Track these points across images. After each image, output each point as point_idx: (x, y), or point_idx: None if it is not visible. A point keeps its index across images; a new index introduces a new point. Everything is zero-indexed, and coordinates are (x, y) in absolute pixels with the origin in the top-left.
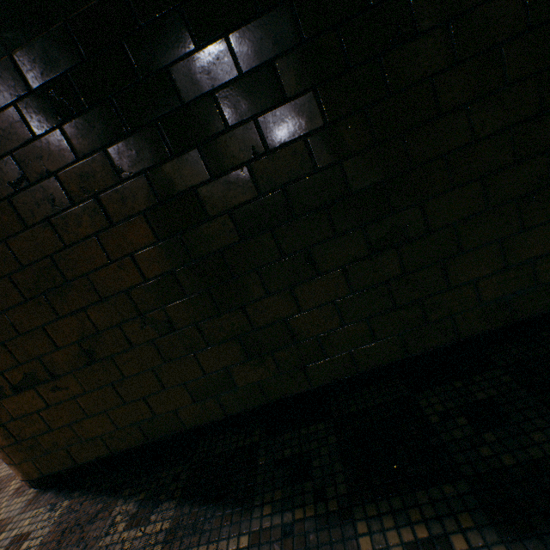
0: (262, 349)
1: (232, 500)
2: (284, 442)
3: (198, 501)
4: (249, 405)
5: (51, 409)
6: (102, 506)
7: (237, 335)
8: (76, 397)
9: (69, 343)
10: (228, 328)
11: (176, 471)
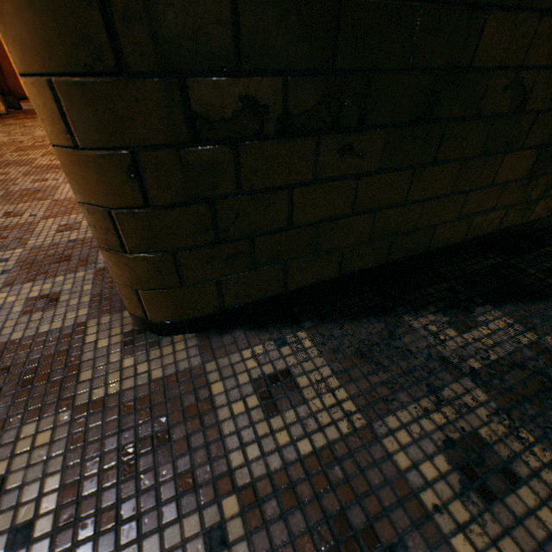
0: (539, 169)
1: (547, 296)
2: (532, 260)
3: (516, 301)
4: (483, 231)
5: (312, 189)
6: (386, 325)
7: (542, 145)
8: (359, 176)
9: (424, 66)
10: (545, 132)
11: (443, 287)
